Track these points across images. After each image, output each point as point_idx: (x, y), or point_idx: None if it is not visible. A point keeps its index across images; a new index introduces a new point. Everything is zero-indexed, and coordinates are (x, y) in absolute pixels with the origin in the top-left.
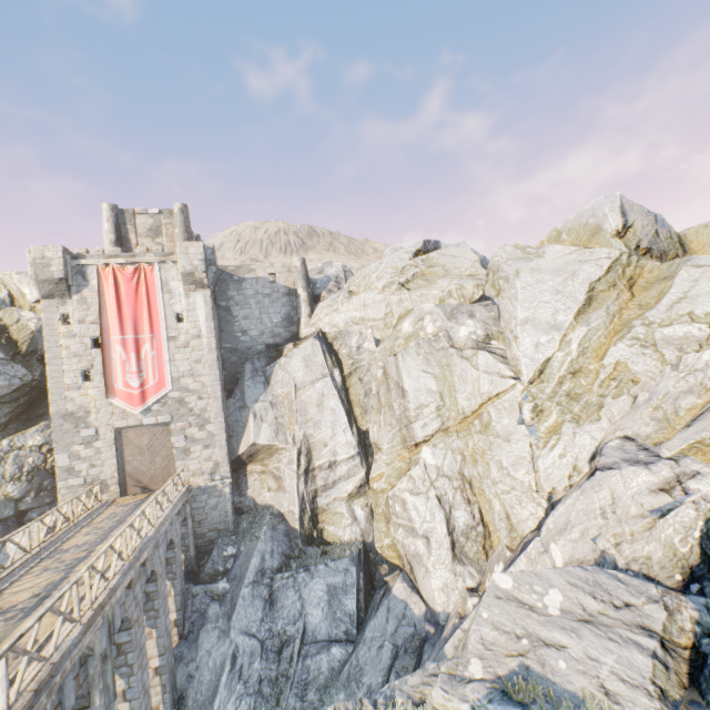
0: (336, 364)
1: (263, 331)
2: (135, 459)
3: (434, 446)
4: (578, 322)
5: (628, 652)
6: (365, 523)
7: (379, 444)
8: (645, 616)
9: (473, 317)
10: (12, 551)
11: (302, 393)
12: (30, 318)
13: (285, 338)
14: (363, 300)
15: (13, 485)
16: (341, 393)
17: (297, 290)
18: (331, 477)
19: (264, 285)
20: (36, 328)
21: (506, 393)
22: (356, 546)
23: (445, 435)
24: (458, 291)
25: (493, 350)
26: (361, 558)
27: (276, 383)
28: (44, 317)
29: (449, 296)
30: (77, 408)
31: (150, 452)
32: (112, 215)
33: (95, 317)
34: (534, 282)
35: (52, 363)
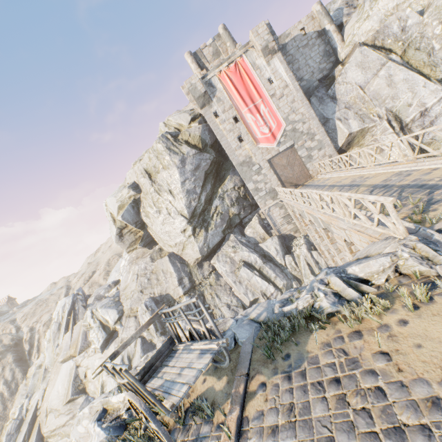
0: (388, 52)
1: (312, 72)
2: (284, 173)
3: None
4: None
5: None
6: None
7: None
8: None
9: None
10: (249, 235)
11: (368, 87)
12: (194, 131)
13: (329, 69)
14: None
15: (233, 208)
16: (405, 66)
17: (325, 28)
18: (426, 121)
19: (300, 40)
20: (199, 134)
21: None
22: None
23: None
24: None
25: None
26: None
27: (342, 95)
28: (206, 119)
29: None
30: (244, 158)
31: (289, 166)
32: (192, 58)
33: (229, 106)
34: None
35: (222, 140)
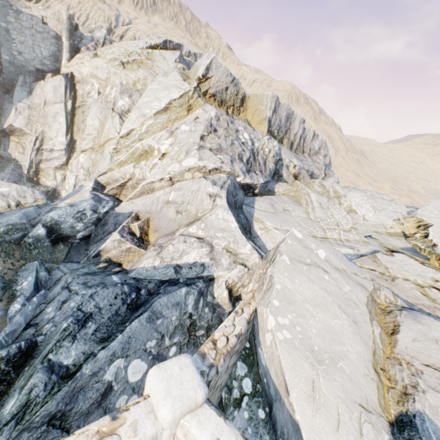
0: (72, 98)
1: (35, 58)
2: None
3: (86, 154)
4: (155, 117)
5: (2, 202)
6: (60, 181)
7: (77, 148)
8: (25, 200)
9: (130, 97)
10: None
11: (47, 107)
12: None
13: (51, 70)
14: (97, 63)
15: None
16: (68, 115)
17: (62, 38)
18: (50, 156)
19: (38, 23)
20: None
21: (114, 139)
22: (49, 189)
23: (92, 151)
24: (143, 80)
25: (123, 117)
26: (49, 194)
27: (36, 95)
28: None
29: (138, 82)
30: None
31: None
32: None
33: None
34: (155, 89)
35: None
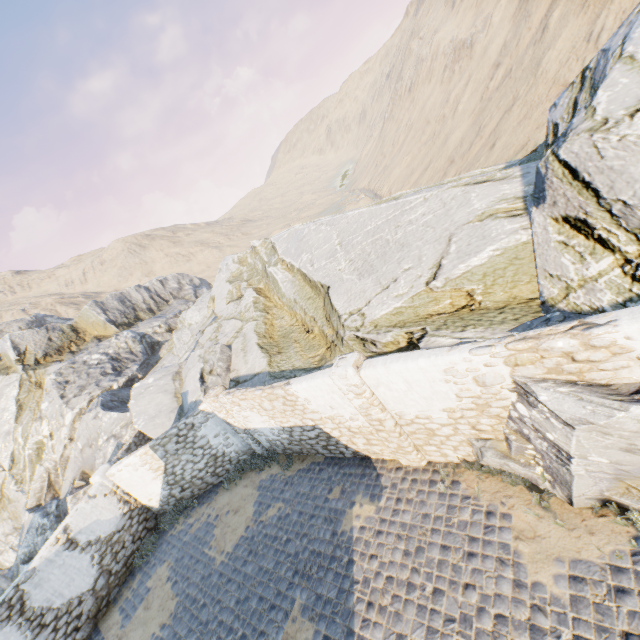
0: None
1: None
2: None
3: None
4: (19, 423)
5: None
6: None
7: None
8: None
9: None
10: None
11: None
12: None
13: None
14: None
15: None
16: None
17: None
18: None
19: None
20: None
21: (6, 479)
22: None
23: None
24: None
25: None
26: None
27: None
28: None
29: None
30: None
31: None
32: None
33: None
34: None
35: None
